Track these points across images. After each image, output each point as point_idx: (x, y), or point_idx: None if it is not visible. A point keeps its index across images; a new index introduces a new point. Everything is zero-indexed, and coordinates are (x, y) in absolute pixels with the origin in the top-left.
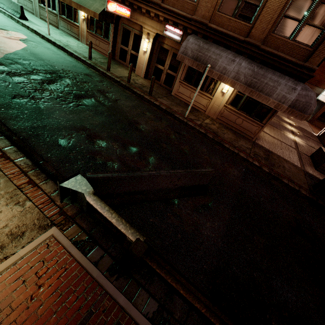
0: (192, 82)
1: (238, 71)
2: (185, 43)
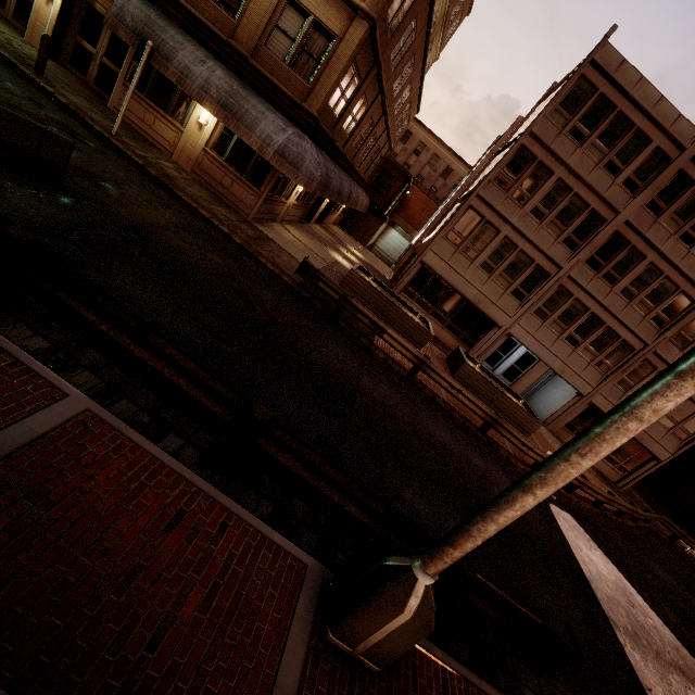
0: (149, 92)
1: (208, 80)
2: (121, 1)
